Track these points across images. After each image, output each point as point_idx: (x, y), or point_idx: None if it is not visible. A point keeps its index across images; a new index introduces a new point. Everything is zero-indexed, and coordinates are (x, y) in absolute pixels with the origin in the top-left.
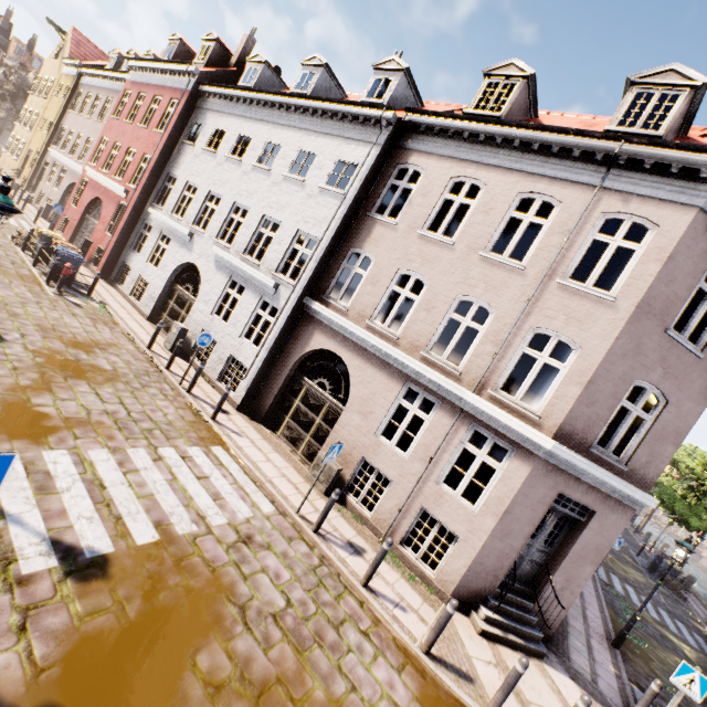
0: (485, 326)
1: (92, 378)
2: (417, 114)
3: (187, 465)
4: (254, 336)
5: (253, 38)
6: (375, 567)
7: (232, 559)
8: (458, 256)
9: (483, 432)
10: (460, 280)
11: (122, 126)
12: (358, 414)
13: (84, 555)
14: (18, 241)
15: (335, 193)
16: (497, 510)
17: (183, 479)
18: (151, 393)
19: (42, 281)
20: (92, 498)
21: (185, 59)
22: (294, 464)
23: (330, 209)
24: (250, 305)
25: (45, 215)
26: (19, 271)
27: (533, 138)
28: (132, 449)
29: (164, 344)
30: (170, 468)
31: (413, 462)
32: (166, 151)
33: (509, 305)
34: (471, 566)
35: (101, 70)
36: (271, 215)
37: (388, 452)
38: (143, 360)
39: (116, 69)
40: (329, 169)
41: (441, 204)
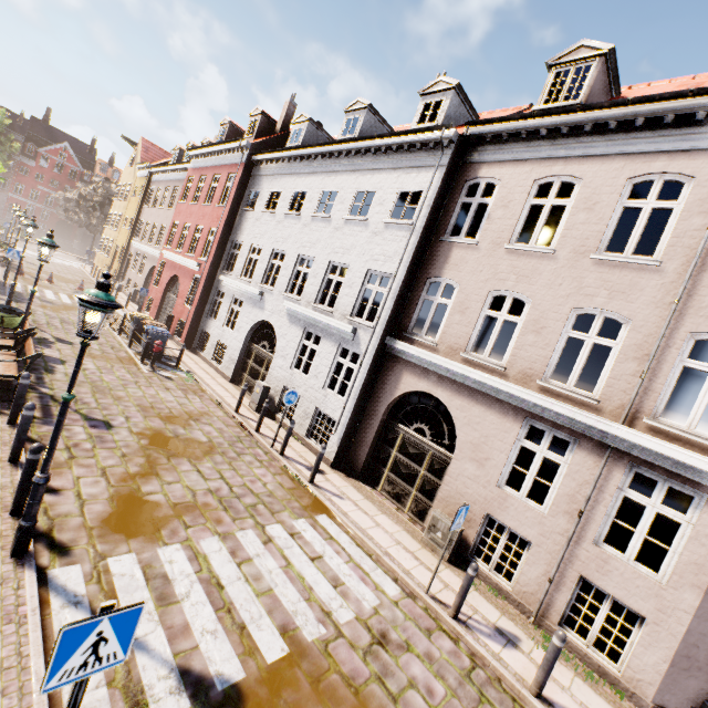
0: (619, 340)
1: (191, 453)
2: (479, 125)
3: (297, 544)
4: (338, 386)
5: (293, 102)
6: (547, 670)
7: (373, 671)
8: (563, 264)
9: (648, 474)
10: (571, 290)
11: (189, 208)
12: (471, 462)
13: (215, 687)
14: (114, 327)
15: (402, 225)
16: (698, 581)
17: (298, 564)
18: (247, 461)
19: (137, 360)
20: (212, 604)
21: (235, 137)
22: (404, 526)
23: (400, 242)
24: (329, 354)
25: (134, 299)
26: (118, 354)
27: (634, 114)
28: (240, 532)
29: (249, 404)
30: (282, 551)
31: (556, 517)
32: (229, 222)
33: (648, 310)
34: (673, 660)
35: (167, 166)
36: (337, 261)
37: (518, 506)
38: (233, 425)
39: (178, 162)
40: (391, 202)
41: (527, 212)
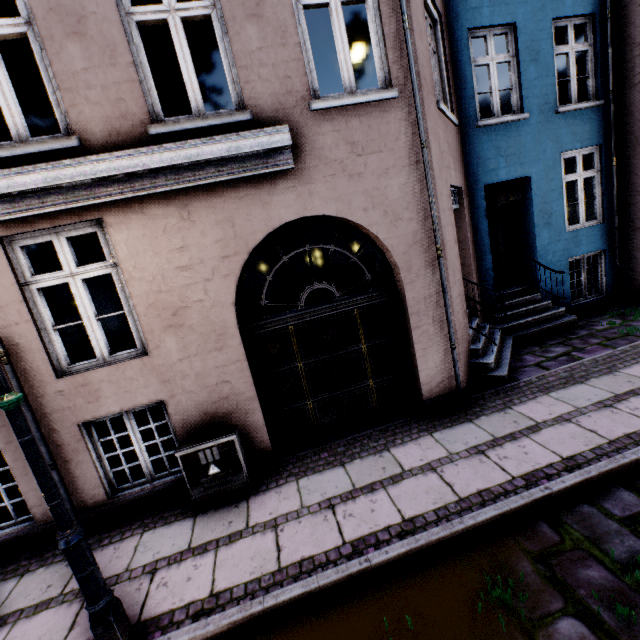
0: None
1: None
2: None
3: None
4: None
5: None
6: None
7: None
8: None
9: None
10: None
11: None
12: None
13: None
14: None
15: None
16: None
17: None
18: None
19: None
20: None
21: None
22: None
23: None
24: None
25: None
26: None
27: None
28: None
29: None
30: None
31: None
32: None
33: None
34: None
35: None
36: None
37: None
38: None
39: None
40: None
41: None
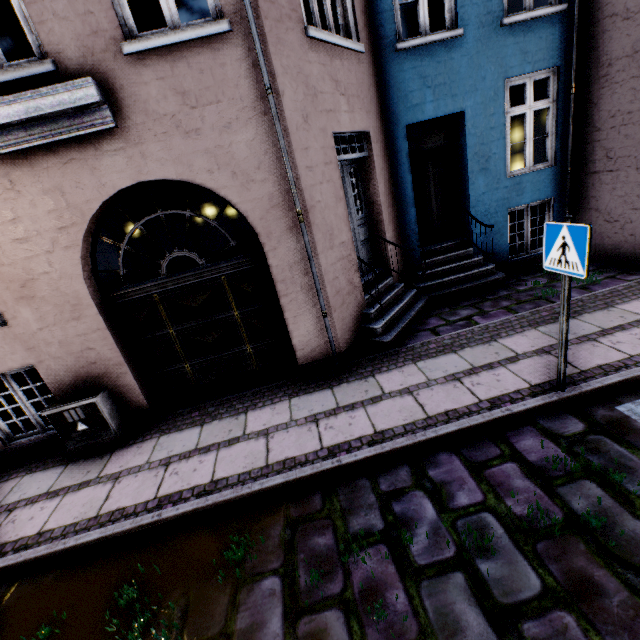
0: None
1: None
2: None
3: None
4: None
5: None
6: None
7: None
8: None
9: None
10: None
11: None
12: None
13: None
14: None
15: None
16: None
17: None
18: None
19: None
20: None
21: None
22: None
23: None
24: None
25: None
26: None
27: None
28: None
29: None
30: None
31: None
32: None
33: None
34: None
35: None
36: None
37: None
38: None
39: None
40: None
41: None
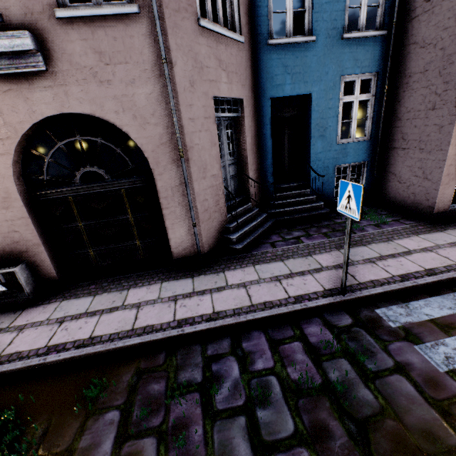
0: None
1: None
2: None
3: None
4: None
5: None
6: None
7: None
8: None
9: None
10: None
11: None
12: None
13: None
14: None
15: None
16: None
17: None
18: None
19: None
20: None
21: None
22: None
23: None
24: None
25: None
26: None
27: None
28: None
29: None
30: None
31: None
32: None
33: None
34: None
35: None
36: None
37: None
38: None
39: None
40: None
41: None
